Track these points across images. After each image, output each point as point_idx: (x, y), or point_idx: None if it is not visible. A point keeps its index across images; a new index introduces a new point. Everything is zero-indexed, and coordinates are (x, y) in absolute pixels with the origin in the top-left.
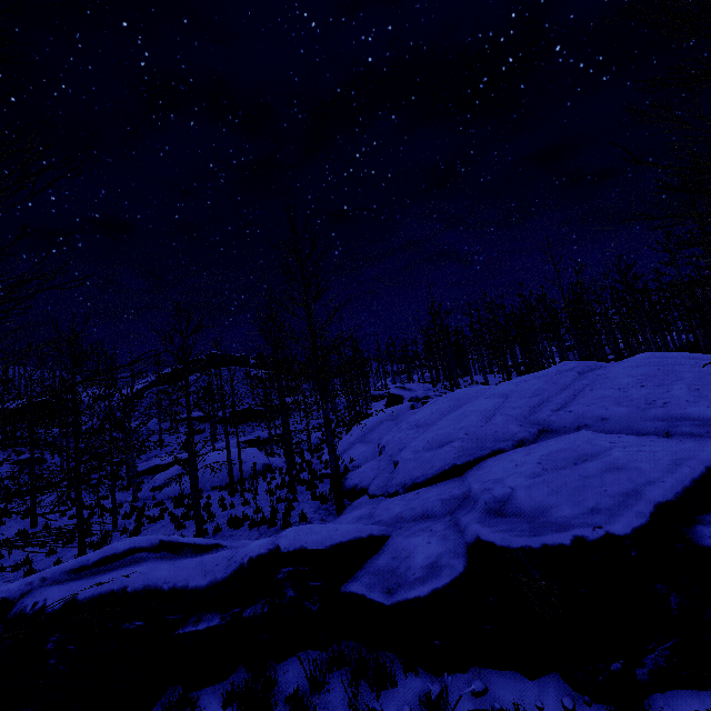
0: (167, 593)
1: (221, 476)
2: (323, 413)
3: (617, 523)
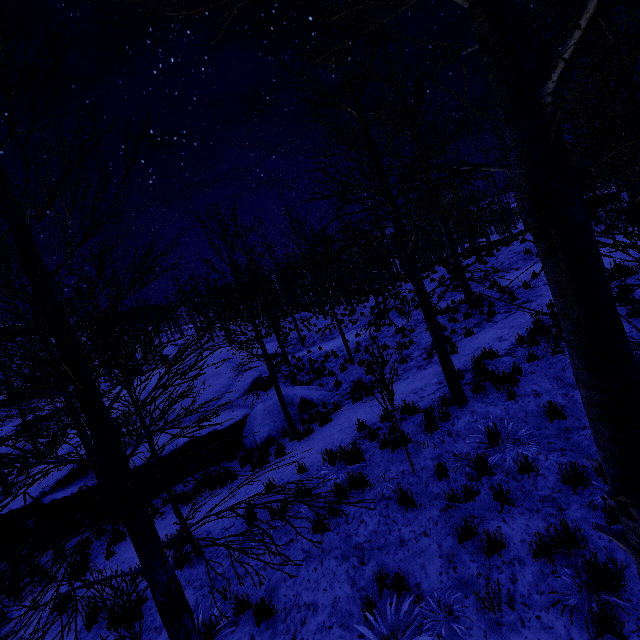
0: None
1: None
2: None
3: (16, 504)
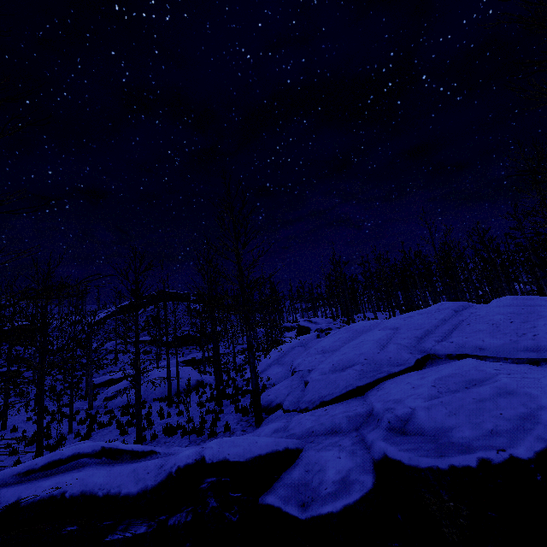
0: (101, 499)
1: (162, 389)
2: (247, 339)
3: (519, 447)
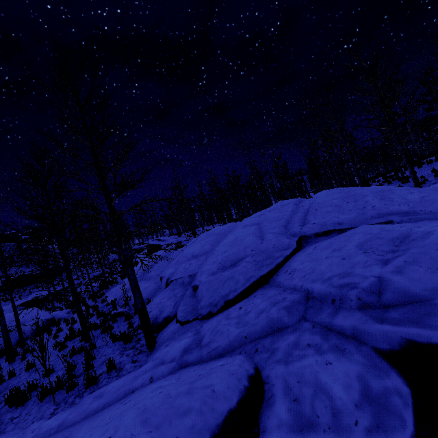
0: None
1: None
2: (122, 253)
3: None
